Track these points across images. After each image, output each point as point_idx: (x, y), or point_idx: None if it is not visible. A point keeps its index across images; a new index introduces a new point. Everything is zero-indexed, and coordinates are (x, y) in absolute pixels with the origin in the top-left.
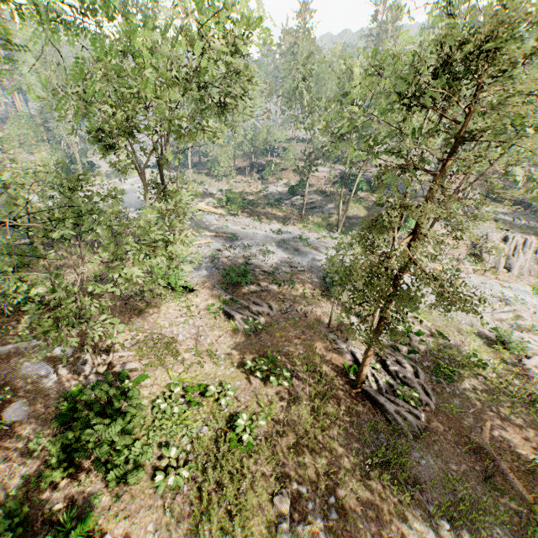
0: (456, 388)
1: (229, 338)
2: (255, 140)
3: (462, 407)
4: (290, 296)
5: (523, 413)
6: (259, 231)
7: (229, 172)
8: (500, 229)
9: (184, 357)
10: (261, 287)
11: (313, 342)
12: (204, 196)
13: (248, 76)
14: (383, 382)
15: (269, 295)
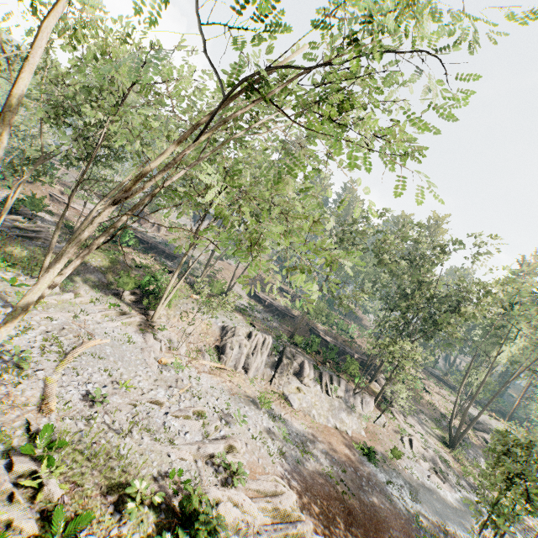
0: None
1: None
2: None
3: None
4: None
5: None
6: None
7: None
8: (250, 325)
9: None
10: None
11: None
12: None
13: None
14: None
15: None
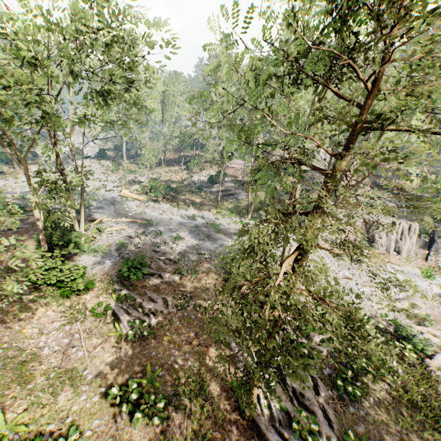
0: (361, 406)
1: (108, 348)
2: (182, 137)
3: (369, 436)
4: (191, 288)
5: (436, 439)
6: (175, 217)
7: (161, 163)
8: (388, 215)
9: (37, 384)
10: (161, 278)
11: (205, 348)
12: (132, 183)
13: (129, 66)
14: (277, 409)
15: (168, 287)
